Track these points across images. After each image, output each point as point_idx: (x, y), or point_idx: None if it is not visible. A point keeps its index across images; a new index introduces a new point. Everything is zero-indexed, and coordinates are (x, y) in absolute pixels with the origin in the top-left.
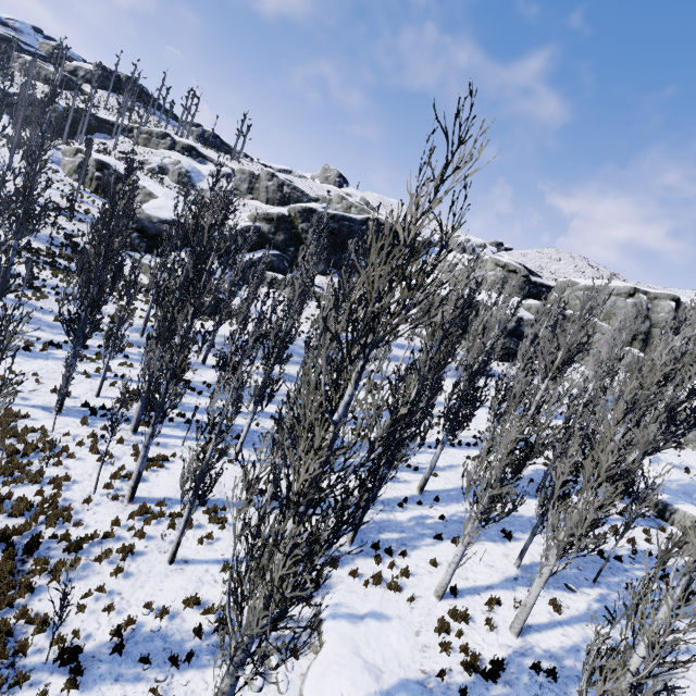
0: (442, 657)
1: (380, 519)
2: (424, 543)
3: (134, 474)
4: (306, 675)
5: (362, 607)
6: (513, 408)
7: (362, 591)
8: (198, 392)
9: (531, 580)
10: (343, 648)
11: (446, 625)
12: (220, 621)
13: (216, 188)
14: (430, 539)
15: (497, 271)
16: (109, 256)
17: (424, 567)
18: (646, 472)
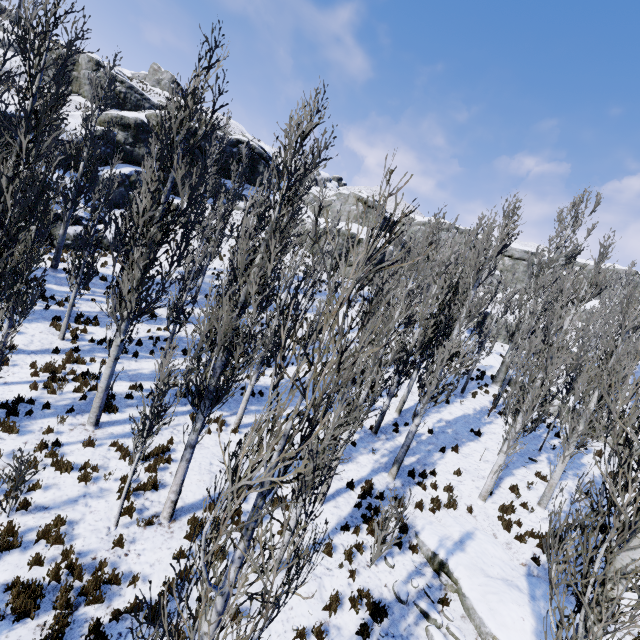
0: (522, 547)
1: (391, 448)
2: (436, 458)
3: (176, 485)
4: (479, 618)
5: (450, 533)
6: (551, 338)
7: (434, 518)
8: (134, 353)
9: (513, 463)
10: (479, 577)
11: (509, 521)
12: (368, 608)
13: (207, 78)
14: (437, 454)
15: (359, 206)
16: (30, 163)
17: (453, 478)
18: (492, 362)
